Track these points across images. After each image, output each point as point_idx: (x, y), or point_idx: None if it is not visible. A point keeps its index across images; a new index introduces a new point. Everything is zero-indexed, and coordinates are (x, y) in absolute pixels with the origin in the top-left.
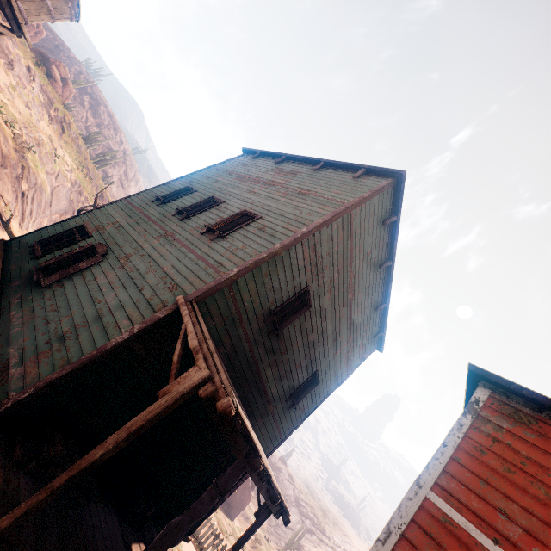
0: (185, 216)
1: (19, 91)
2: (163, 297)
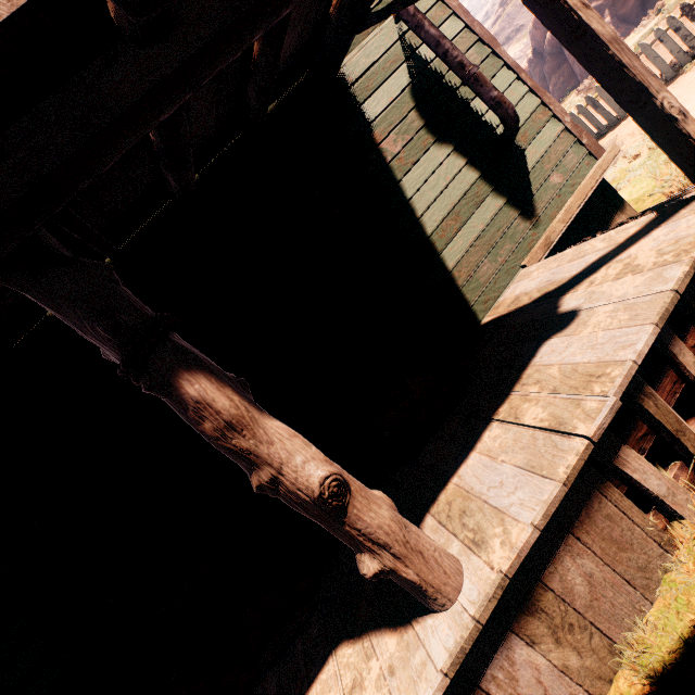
0: None
1: None
2: None
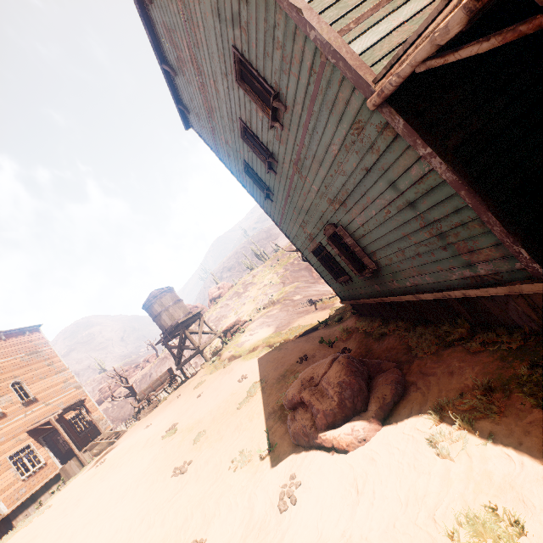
0: (271, 159)
1: (237, 310)
2: (373, 136)
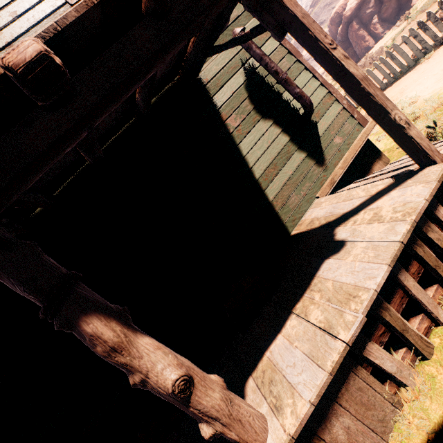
0: None
1: None
2: None
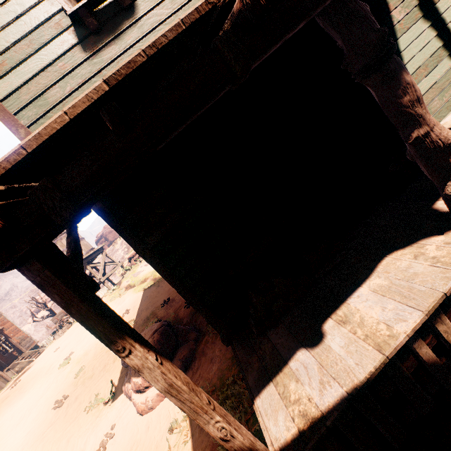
0: None
1: None
2: None
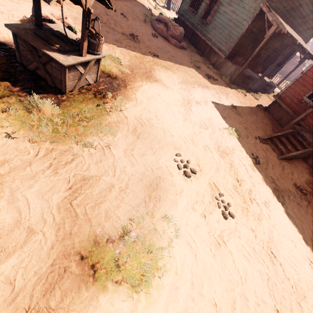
0: None
1: None
2: (253, 7)
